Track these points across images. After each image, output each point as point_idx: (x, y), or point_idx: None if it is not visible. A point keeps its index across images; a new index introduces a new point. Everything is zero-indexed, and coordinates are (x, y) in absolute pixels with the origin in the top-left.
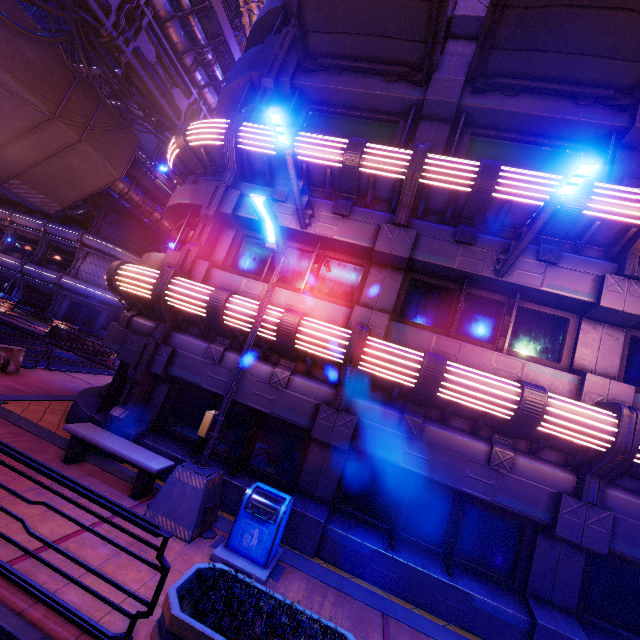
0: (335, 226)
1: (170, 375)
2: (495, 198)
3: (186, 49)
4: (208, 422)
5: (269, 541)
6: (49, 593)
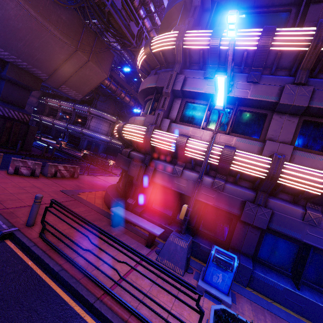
0: (248, 90)
1: (153, 182)
2: None
3: None
4: (184, 211)
5: (229, 281)
6: (135, 310)
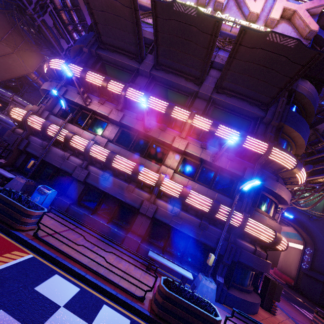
0: (98, 107)
1: (26, 151)
2: (148, 106)
3: (69, 23)
4: (31, 164)
5: (42, 200)
6: None
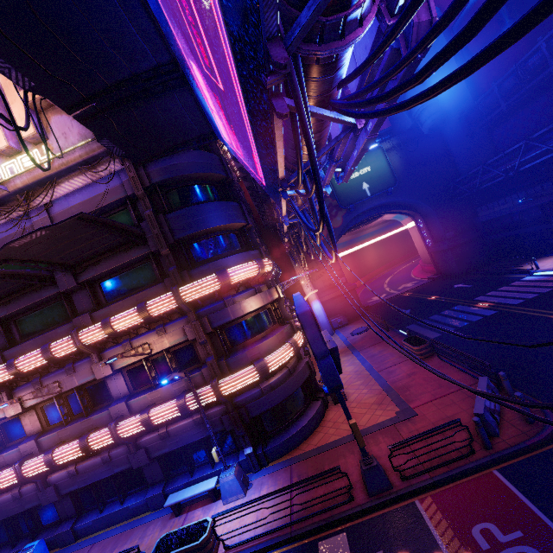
0: None
1: None
2: (28, 370)
3: None
4: None
5: None
6: None
